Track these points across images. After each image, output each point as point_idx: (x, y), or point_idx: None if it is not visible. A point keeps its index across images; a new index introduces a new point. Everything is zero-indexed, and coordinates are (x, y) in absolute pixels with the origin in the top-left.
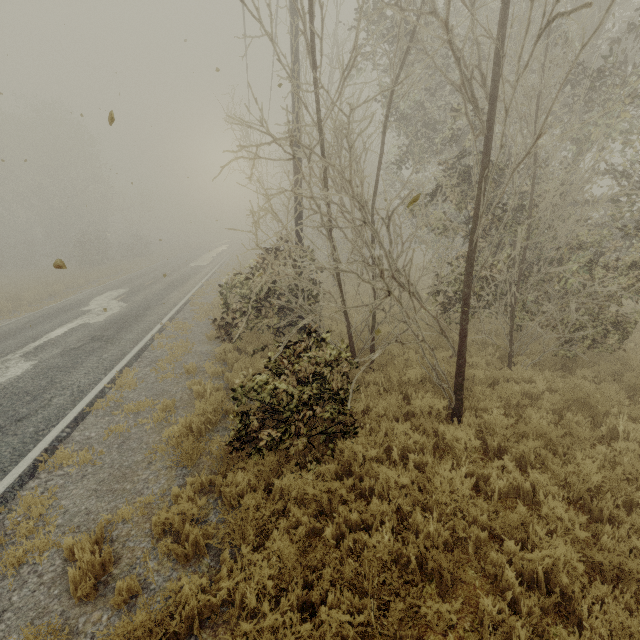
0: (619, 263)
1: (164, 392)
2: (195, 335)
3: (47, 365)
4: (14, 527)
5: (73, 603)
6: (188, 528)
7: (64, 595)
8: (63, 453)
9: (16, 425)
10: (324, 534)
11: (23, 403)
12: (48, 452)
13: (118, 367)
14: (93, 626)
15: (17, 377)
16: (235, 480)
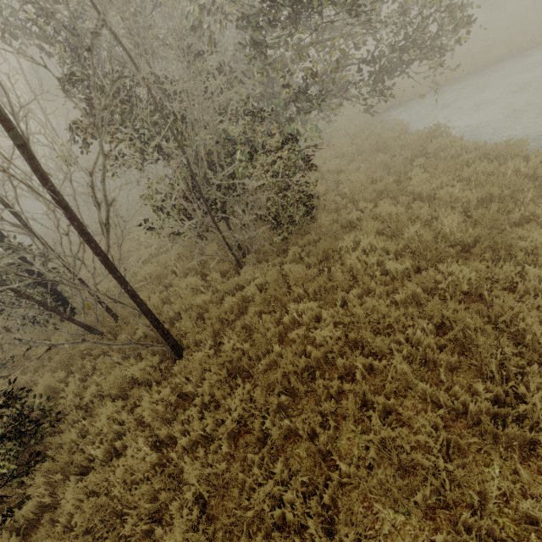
0: (275, 145)
1: None
2: None
3: None
4: None
5: None
6: None
7: None
8: None
9: None
10: None
11: None
12: None
13: None
14: None
15: None
16: None
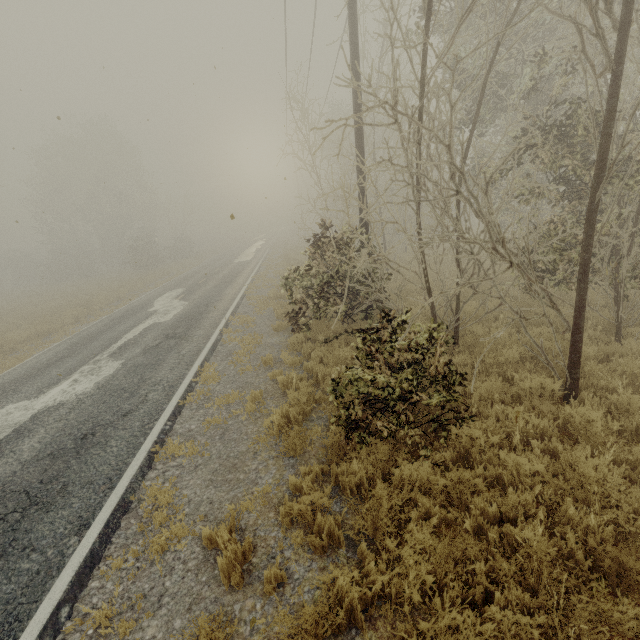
0: None
1: (247, 384)
2: (260, 328)
3: (134, 363)
4: (148, 516)
5: (223, 590)
6: (320, 518)
7: (212, 582)
8: (173, 445)
9: (123, 420)
10: (464, 526)
11: (123, 399)
12: (158, 444)
13: (198, 362)
14: (249, 614)
15: (111, 376)
16: (350, 469)
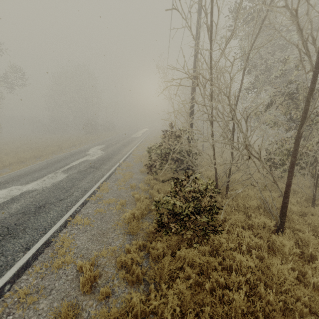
0: None
1: (120, 195)
2: (134, 169)
3: (72, 177)
4: (57, 250)
5: (80, 293)
6: (134, 267)
7: (77, 288)
8: (78, 218)
9: (59, 202)
10: (205, 286)
11: (62, 193)
12: (71, 217)
13: (101, 181)
14: (89, 307)
15: (60, 181)
16: (156, 246)
